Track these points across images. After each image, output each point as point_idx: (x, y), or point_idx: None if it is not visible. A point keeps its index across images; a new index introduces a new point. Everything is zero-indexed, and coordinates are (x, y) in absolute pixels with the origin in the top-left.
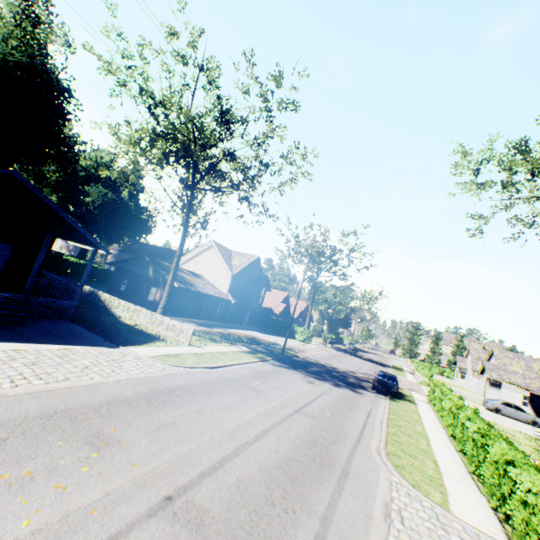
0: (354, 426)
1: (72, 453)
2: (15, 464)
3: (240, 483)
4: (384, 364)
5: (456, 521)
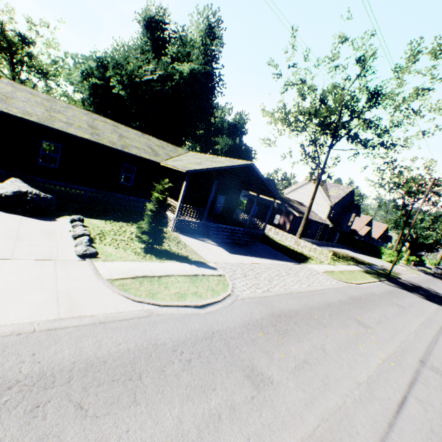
0: None
1: (359, 327)
2: (347, 327)
3: None
4: None
5: None
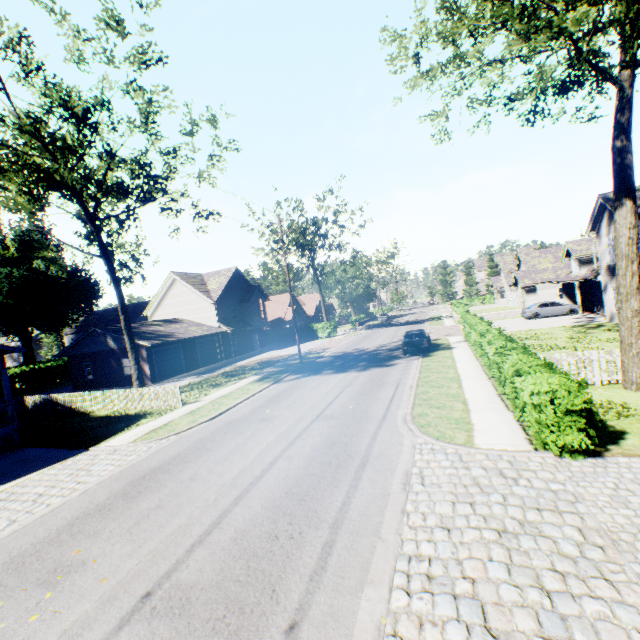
0: (380, 405)
1: (17, 608)
2: None
3: (238, 535)
4: (421, 320)
5: (479, 453)
